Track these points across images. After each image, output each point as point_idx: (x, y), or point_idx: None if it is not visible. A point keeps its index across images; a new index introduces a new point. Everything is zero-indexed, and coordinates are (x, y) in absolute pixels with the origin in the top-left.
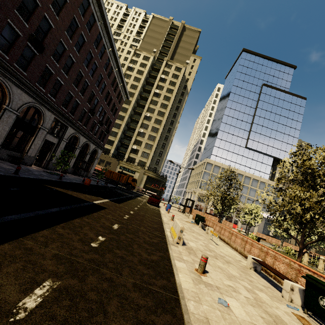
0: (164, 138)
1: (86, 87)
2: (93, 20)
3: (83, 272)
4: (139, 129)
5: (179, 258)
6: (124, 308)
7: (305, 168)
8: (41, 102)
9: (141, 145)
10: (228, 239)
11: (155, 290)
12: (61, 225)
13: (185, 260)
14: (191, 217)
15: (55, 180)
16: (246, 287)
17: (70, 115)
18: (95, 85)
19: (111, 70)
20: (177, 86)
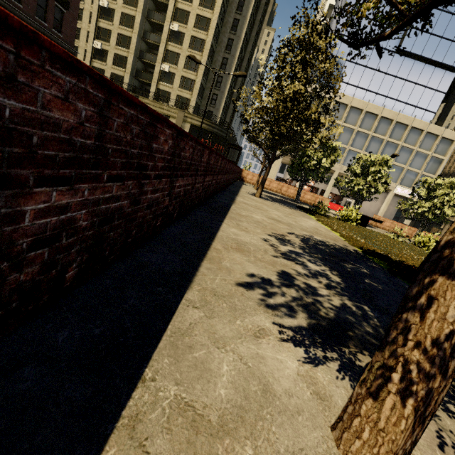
0: (225, 47)
1: None
2: None
3: None
4: (171, 25)
5: None
6: None
7: None
8: None
9: (178, 63)
10: None
11: None
12: None
13: None
14: None
15: None
16: None
17: None
18: None
19: None
20: None
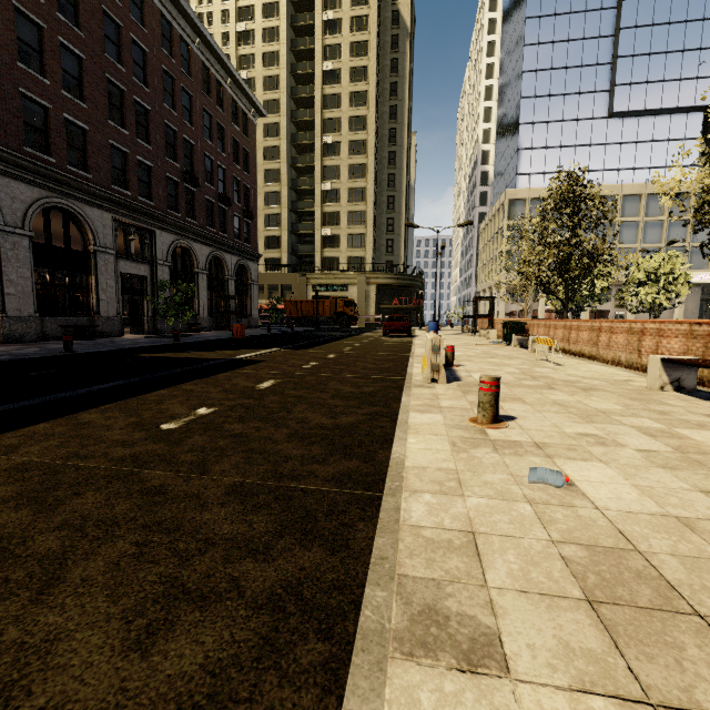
0: (387, 184)
1: (146, 119)
2: None
3: (71, 489)
4: (323, 186)
5: (425, 408)
6: (141, 559)
7: None
8: (63, 192)
9: (339, 222)
10: (592, 347)
11: (305, 489)
12: (103, 407)
13: (445, 408)
14: (493, 334)
15: (164, 344)
16: (645, 429)
17: (144, 202)
18: (165, 104)
19: (187, 48)
20: (374, 23)
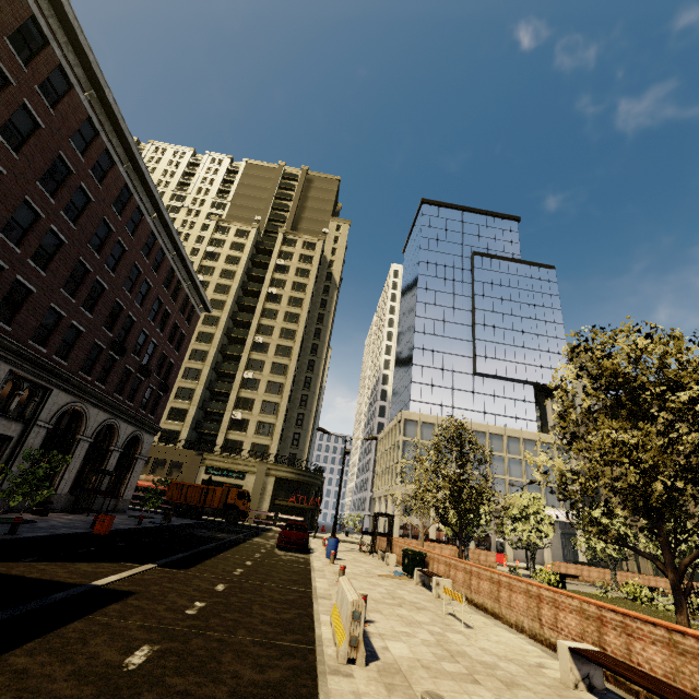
0: (304, 384)
1: (100, 294)
2: (109, 161)
3: None
4: (245, 374)
5: None
6: None
7: (608, 375)
8: None
9: (252, 408)
10: (494, 602)
11: None
12: None
13: None
14: (392, 559)
15: None
16: None
17: (56, 361)
18: (123, 287)
19: (162, 255)
20: (314, 275)
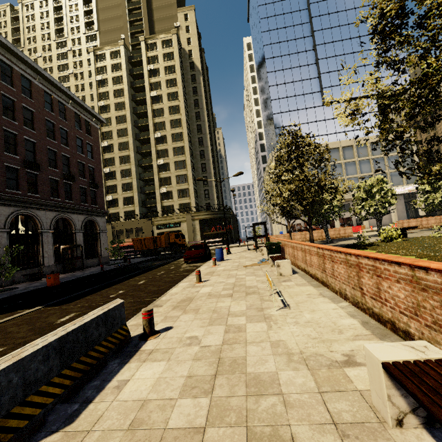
0: (200, 157)
1: None
2: None
3: None
4: (158, 162)
5: None
6: None
7: None
8: None
9: (171, 183)
10: (322, 273)
11: None
12: None
13: None
14: (266, 251)
15: None
16: None
17: None
18: (3, 117)
19: (29, 82)
20: (178, 68)
